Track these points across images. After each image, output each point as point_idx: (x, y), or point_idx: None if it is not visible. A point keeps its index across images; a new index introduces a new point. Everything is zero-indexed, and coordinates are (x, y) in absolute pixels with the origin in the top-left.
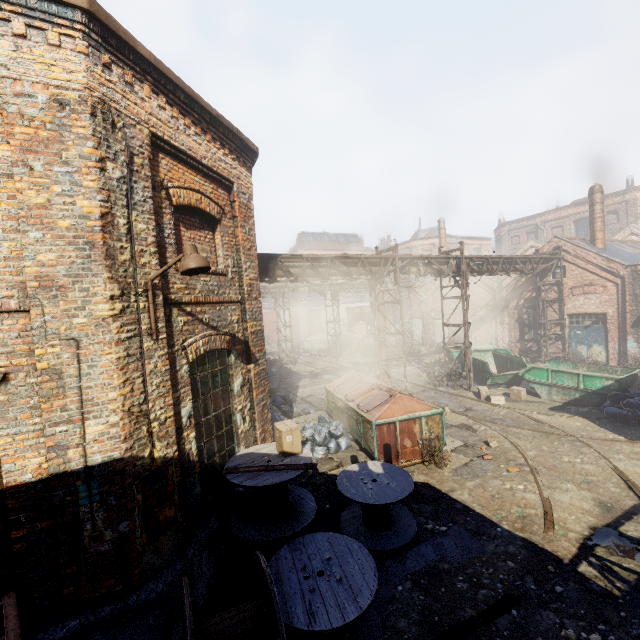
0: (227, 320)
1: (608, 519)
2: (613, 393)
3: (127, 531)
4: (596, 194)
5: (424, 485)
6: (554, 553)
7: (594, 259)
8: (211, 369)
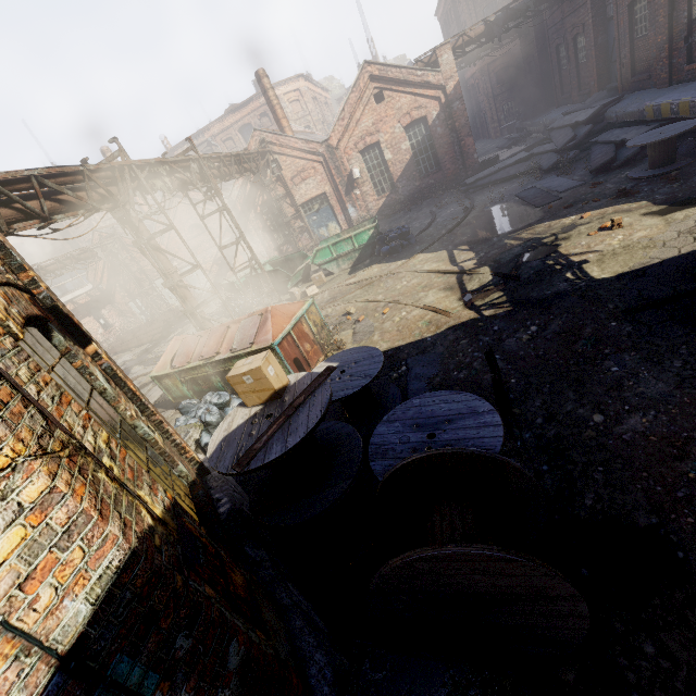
0: None
1: (458, 292)
2: (378, 238)
3: (244, 653)
4: (264, 79)
5: None
6: (470, 319)
7: (296, 144)
8: (48, 364)
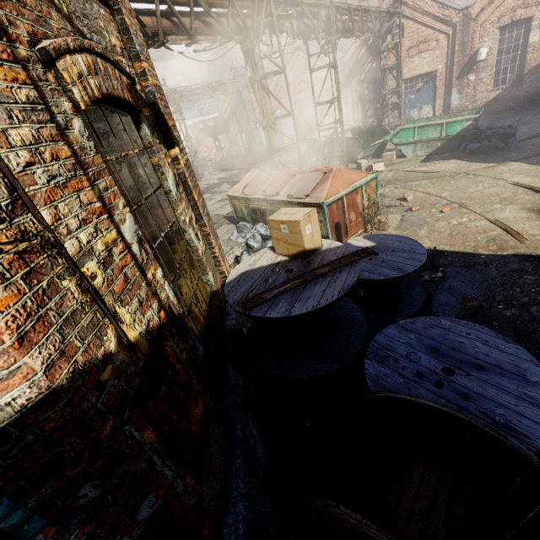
0: (104, 38)
1: None
2: (472, 132)
3: (159, 507)
4: None
5: None
6: None
7: (431, 8)
8: (123, 150)
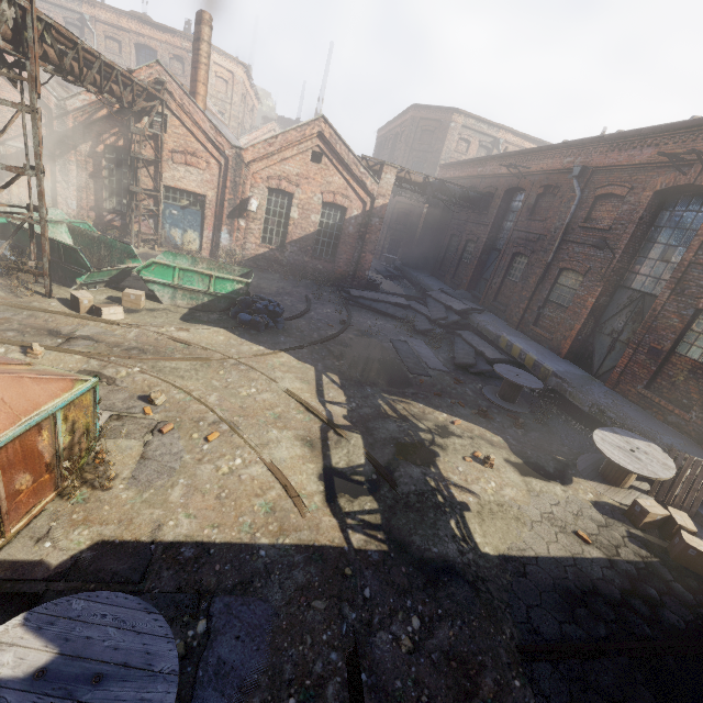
0: None
1: (320, 457)
2: (244, 298)
3: None
4: (205, 26)
5: (100, 551)
6: (334, 544)
7: (203, 122)
8: None
